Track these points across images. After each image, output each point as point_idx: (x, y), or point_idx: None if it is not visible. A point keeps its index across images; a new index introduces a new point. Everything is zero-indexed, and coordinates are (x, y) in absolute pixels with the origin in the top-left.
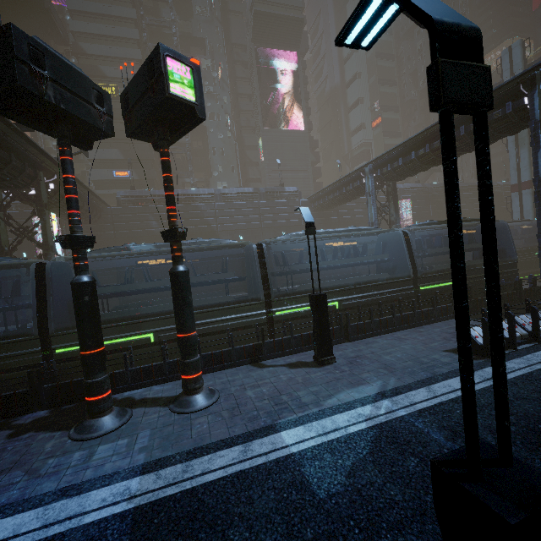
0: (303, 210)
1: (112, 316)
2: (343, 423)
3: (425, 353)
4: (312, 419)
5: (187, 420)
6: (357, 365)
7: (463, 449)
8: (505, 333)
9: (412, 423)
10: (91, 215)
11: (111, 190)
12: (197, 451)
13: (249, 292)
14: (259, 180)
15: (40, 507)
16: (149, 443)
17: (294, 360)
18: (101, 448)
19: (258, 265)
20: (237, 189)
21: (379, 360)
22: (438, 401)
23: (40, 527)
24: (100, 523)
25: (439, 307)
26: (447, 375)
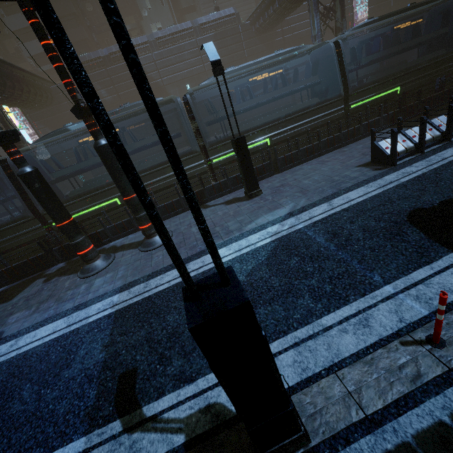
0: (207, 46)
1: (80, 191)
2: (254, 240)
3: (339, 172)
4: (233, 241)
5: (149, 255)
6: (278, 193)
7: (210, 276)
8: (417, 138)
9: (305, 233)
10: (43, 98)
11: (51, 64)
12: (154, 274)
13: (191, 146)
14: (193, 9)
15: (65, 317)
16: (125, 273)
17: (231, 198)
18: (97, 281)
19: (186, 118)
20: (169, 29)
21: (298, 185)
22: (332, 212)
23: (66, 326)
24: (97, 321)
25: (367, 123)
26: (349, 189)
